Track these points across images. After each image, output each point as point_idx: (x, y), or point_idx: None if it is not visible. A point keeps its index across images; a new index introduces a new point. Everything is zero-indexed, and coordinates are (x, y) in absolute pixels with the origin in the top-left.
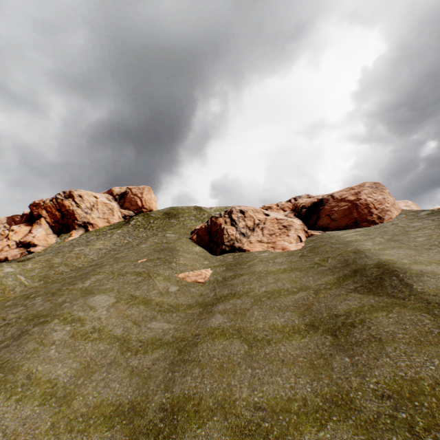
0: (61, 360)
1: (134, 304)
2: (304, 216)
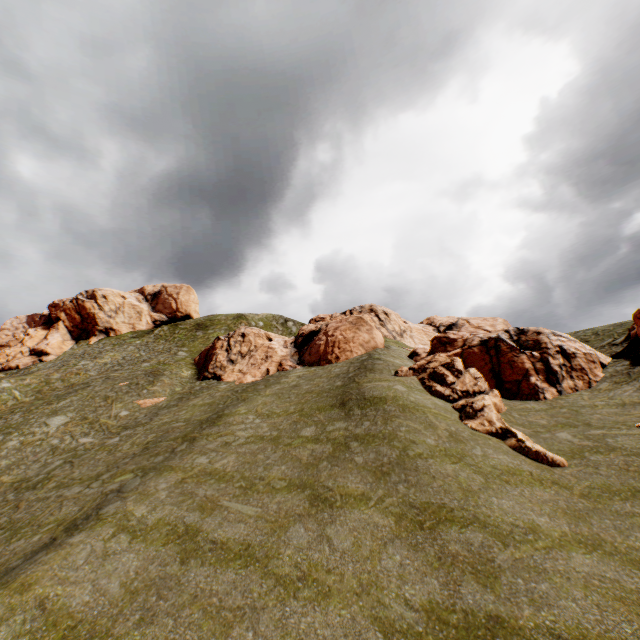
0: (7, 457)
1: (82, 425)
2: (300, 345)
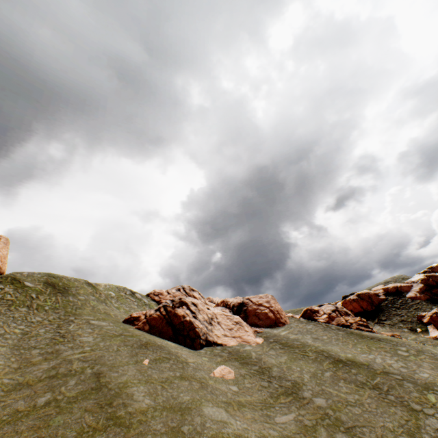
0: None
1: (240, 409)
2: (236, 313)
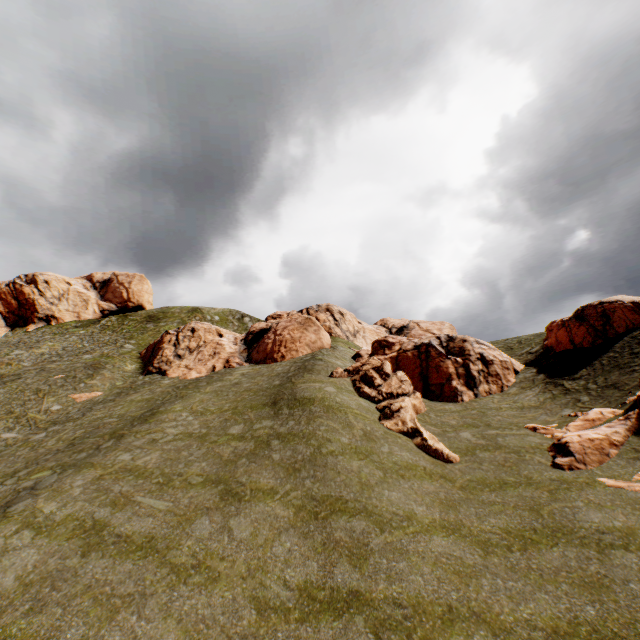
0: None
1: (6, 419)
2: (250, 343)
